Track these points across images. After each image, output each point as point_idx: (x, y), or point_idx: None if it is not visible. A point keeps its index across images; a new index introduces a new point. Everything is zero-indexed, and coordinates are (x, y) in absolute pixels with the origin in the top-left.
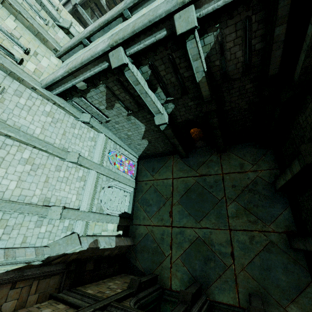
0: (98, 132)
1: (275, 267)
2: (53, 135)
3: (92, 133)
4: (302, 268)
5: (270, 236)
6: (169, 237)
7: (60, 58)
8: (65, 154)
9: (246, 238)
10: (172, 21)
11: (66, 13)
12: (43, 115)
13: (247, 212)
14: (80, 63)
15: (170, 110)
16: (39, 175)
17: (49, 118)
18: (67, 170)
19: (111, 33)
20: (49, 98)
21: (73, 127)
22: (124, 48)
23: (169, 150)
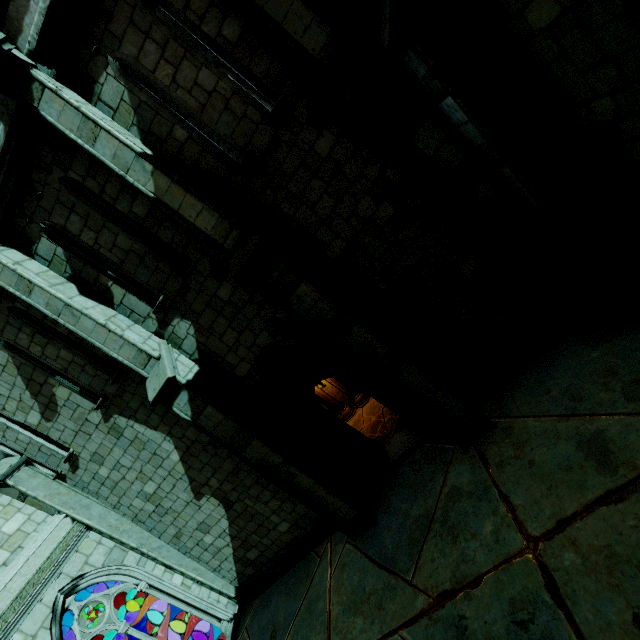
0: (50, 511)
1: None
2: None
3: (19, 518)
4: None
5: None
6: None
7: None
8: None
9: None
10: None
11: None
12: None
13: None
14: None
15: (193, 343)
16: None
17: None
18: None
19: None
20: None
21: None
22: None
23: (313, 519)
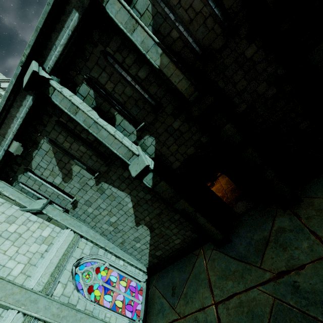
0: (62, 227)
1: None
2: None
3: (48, 230)
4: None
5: None
6: None
7: None
8: None
9: None
10: None
11: None
12: None
13: None
14: None
15: (153, 149)
16: None
17: None
18: None
19: None
20: None
21: (9, 221)
22: (40, 64)
23: (193, 238)
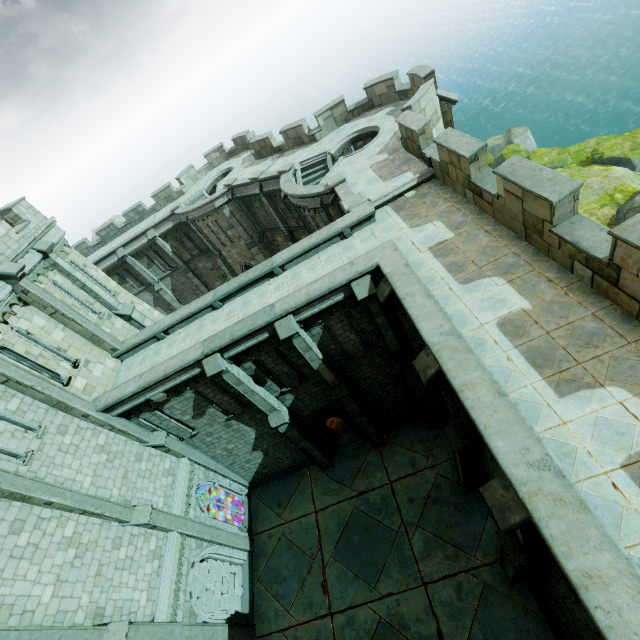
0: (178, 456)
1: (504, 632)
2: (110, 482)
3: (168, 461)
4: (536, 617)
5: (481, 574)
6: (331, 639)
7: (119, 357)
8: (129, 512)
9: (451, 591)
10: (273, 326)
11: (125, 293)
12: (95, 453)
13: (440, 541)
14: (163, 375)
15: (290, 402)
16: (88, 564)
17: (104, 455)
18: (131, 543)
19: (199, 325)
20: (106, 423)
21: (138, 460)
22: (221, 353)
23: (301, 460)
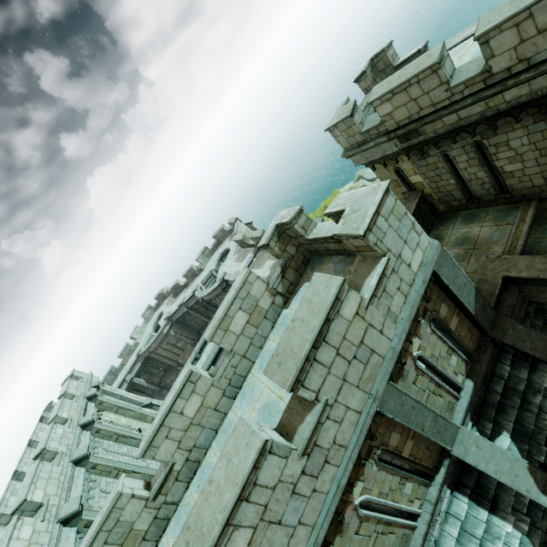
0: None
1: None
2: None
3: None
4: None
5: None
6: None
7: None
8: None
9: None
10: None
11: (141, 397)
12: None
13: None
14: None
15: None
16: None
17: None
18: None
19: None
20: None
21: None
22: (213, 366)
23: None
